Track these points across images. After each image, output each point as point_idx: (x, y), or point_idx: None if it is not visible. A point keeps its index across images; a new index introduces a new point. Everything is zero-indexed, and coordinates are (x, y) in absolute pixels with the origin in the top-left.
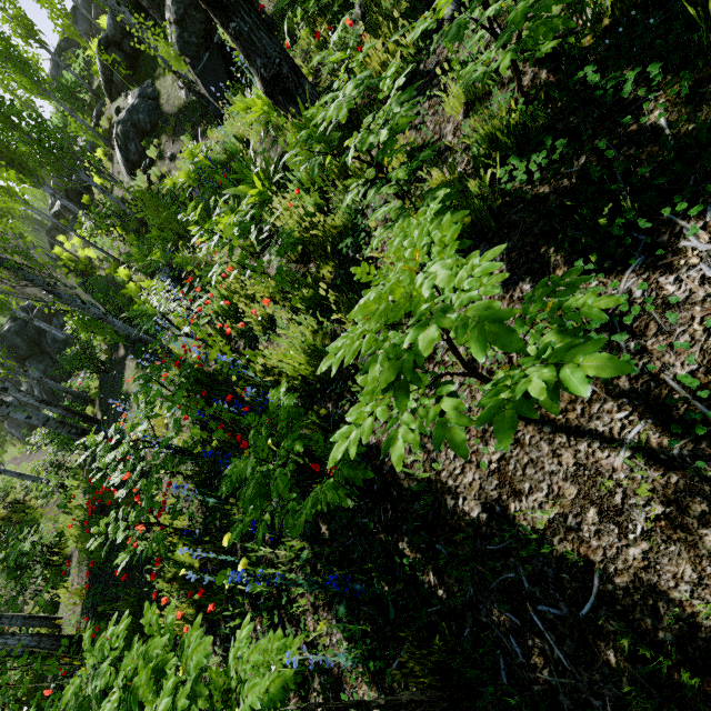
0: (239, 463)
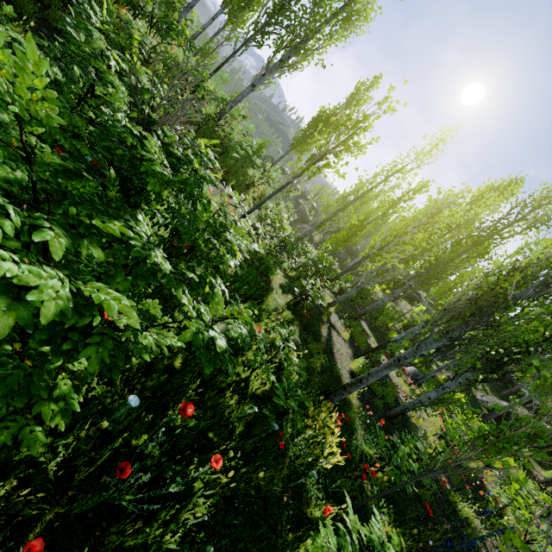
0: None
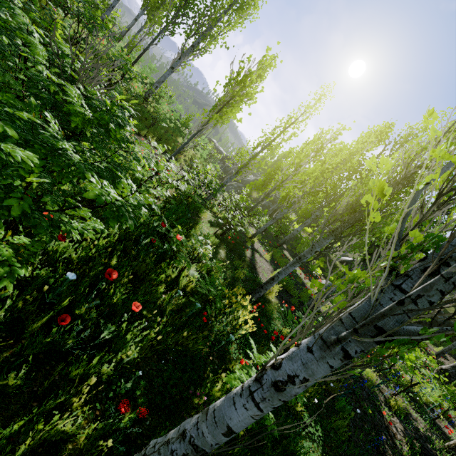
0: None
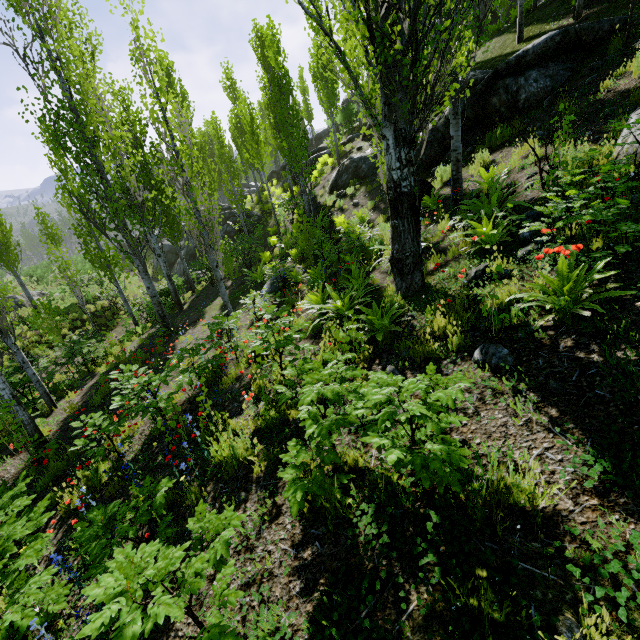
0: (100, 514)
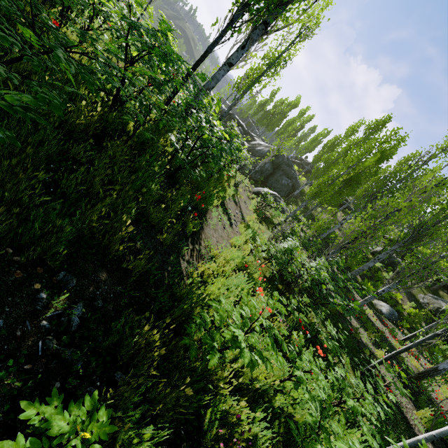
0: None
